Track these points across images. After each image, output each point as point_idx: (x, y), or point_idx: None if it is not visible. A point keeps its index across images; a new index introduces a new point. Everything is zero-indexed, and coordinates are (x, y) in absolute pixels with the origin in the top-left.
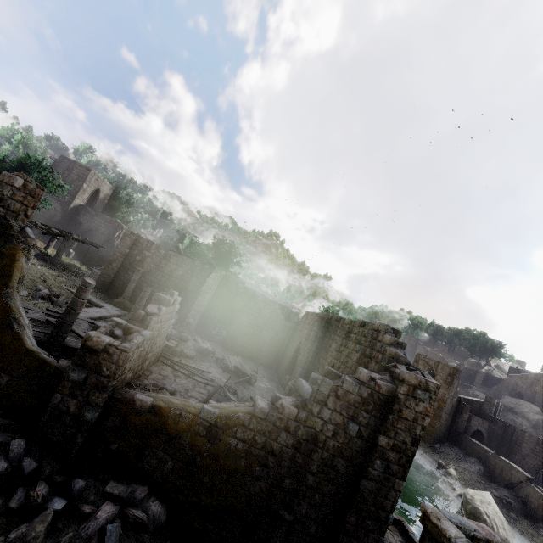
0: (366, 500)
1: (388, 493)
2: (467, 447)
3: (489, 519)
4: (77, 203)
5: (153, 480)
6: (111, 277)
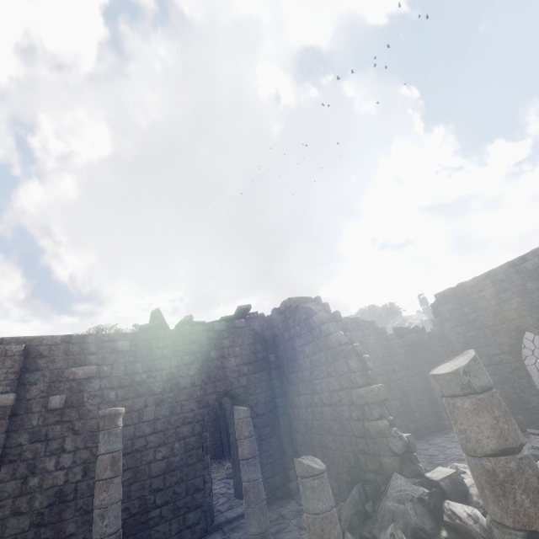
0: None
1: None
2: None
3: None
4: None
5: None
6: None
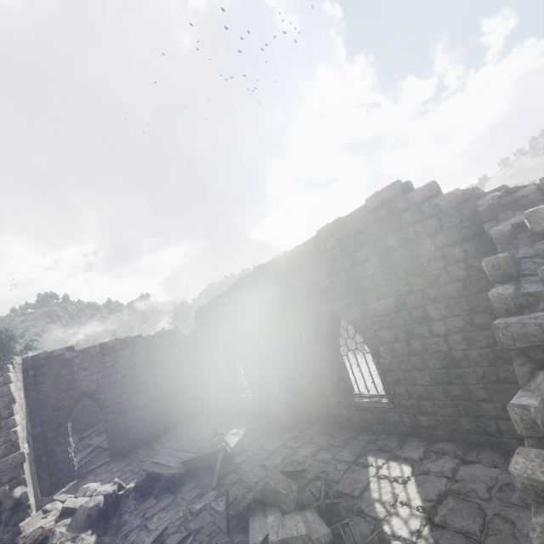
0: None
1: None
2: None
3: None
4: None
5: None
6: None
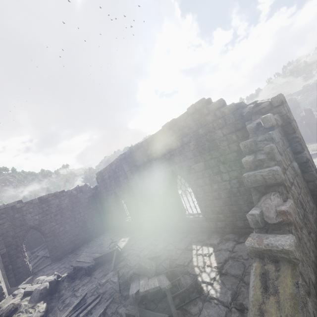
0: None
1: None
2: None
3: None
4: None
5: None
6: None
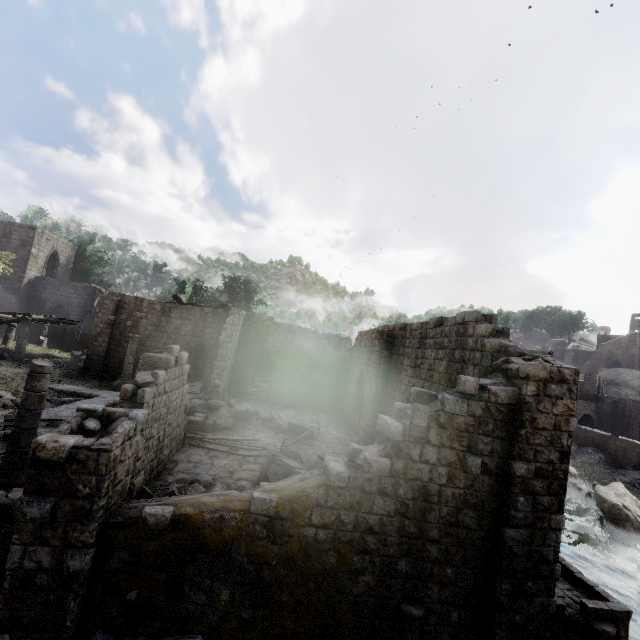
0: (518, 555)
1: (545, 537)
2: (579, 437)
3: (631, 512)
4: (31, 276)
5: (207, 624)
6: (101, 356)
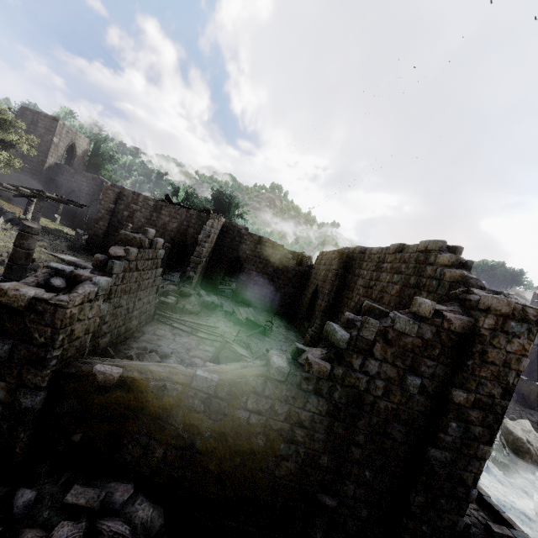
0: (438, 474)
1: (468, 463)
2: None
3: (533, 447)
4: (52, 161)
5: (140, 474)
6: (100, 237)
